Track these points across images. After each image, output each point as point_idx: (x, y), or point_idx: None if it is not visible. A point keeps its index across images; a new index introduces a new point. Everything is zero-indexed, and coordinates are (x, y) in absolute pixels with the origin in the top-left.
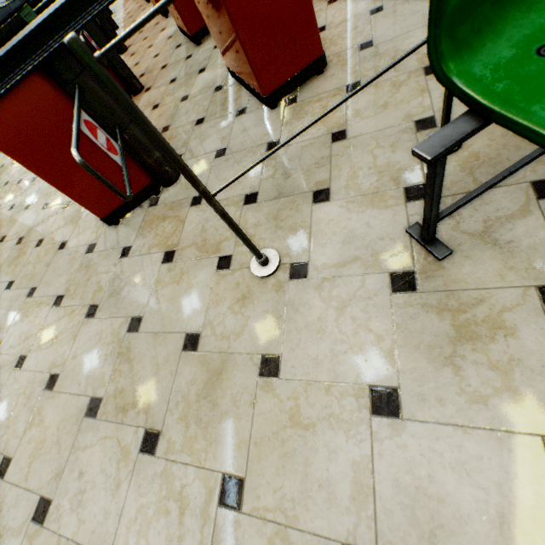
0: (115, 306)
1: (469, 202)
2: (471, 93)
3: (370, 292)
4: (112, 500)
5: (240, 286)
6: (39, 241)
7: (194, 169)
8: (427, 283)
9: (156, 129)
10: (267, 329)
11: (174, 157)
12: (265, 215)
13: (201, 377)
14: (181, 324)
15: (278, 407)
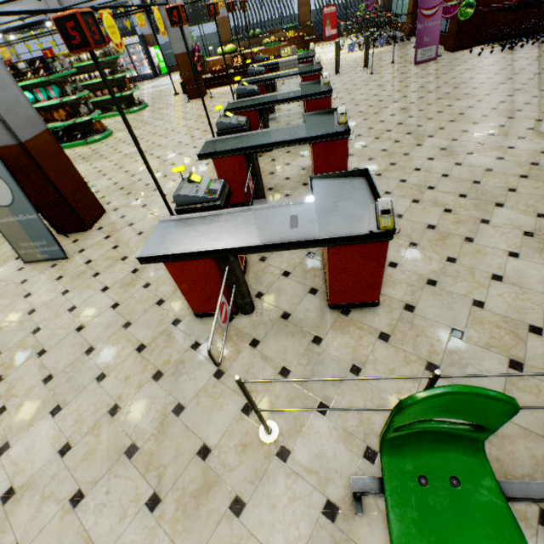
0: (172, 385)
1: (383, 495)
2: (383, 474)
3: (311, 502)
4: (118, 523)
5: (248, 435)
6: (147, 283)
7: (264, 313)
8: (341, 522)
9: (249, 395)
10: (248, 479)
11: (250, 401)
12: (286, 393)
13: (199, 481)
14: (204, 434)
15: (229, 537)
